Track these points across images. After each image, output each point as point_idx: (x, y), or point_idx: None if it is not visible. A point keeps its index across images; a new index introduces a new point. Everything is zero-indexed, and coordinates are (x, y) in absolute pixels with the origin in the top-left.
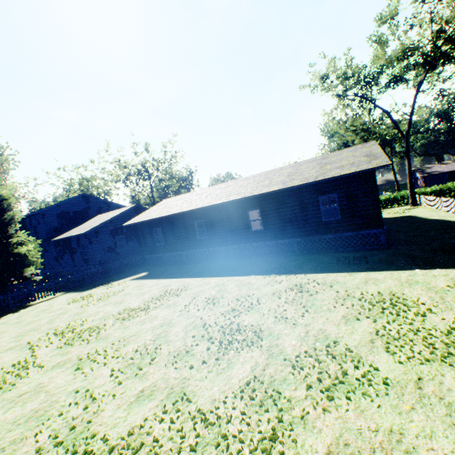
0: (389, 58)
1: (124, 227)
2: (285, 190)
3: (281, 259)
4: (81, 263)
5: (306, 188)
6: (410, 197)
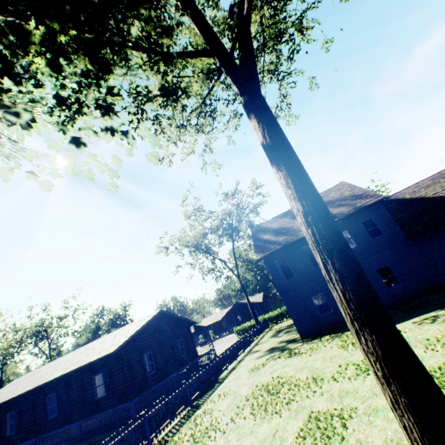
0: (194, 238)
1: None
2: (73, 371)
3: None
4: None
5: (85, 368)
6: (256, 324)
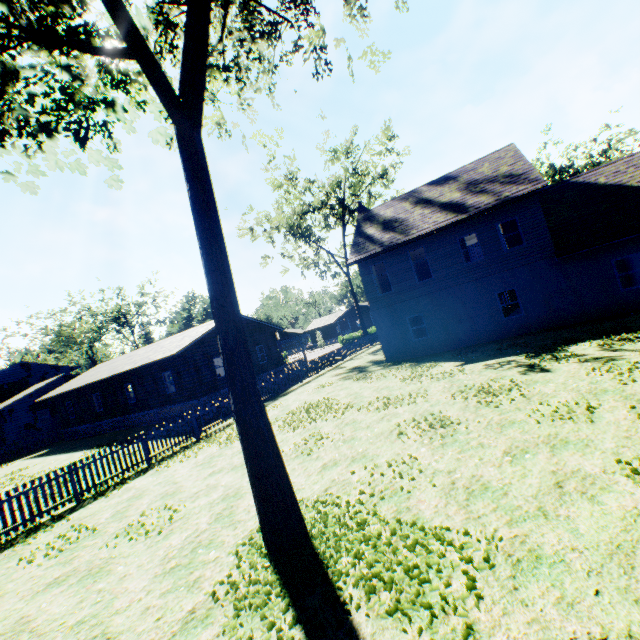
0: (286, 220)
1: (50, 400)
2: (143, 367)
3: (140, 429)
4: (0, 443)
5: (154, 365)
6: (363, 336)
